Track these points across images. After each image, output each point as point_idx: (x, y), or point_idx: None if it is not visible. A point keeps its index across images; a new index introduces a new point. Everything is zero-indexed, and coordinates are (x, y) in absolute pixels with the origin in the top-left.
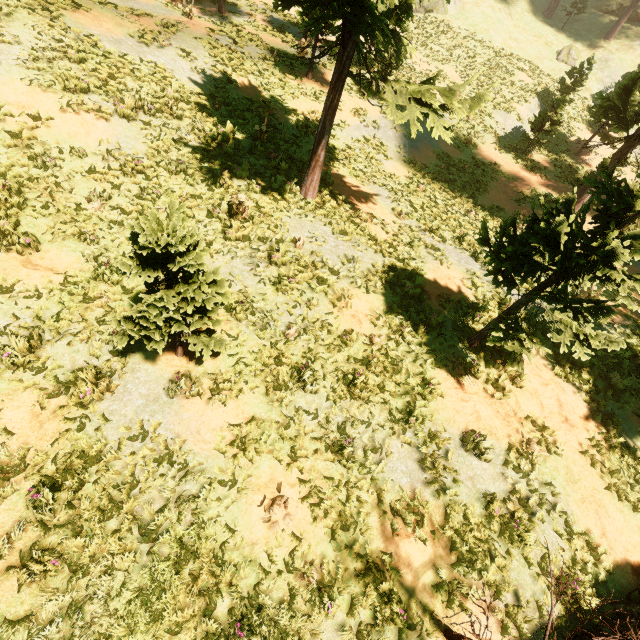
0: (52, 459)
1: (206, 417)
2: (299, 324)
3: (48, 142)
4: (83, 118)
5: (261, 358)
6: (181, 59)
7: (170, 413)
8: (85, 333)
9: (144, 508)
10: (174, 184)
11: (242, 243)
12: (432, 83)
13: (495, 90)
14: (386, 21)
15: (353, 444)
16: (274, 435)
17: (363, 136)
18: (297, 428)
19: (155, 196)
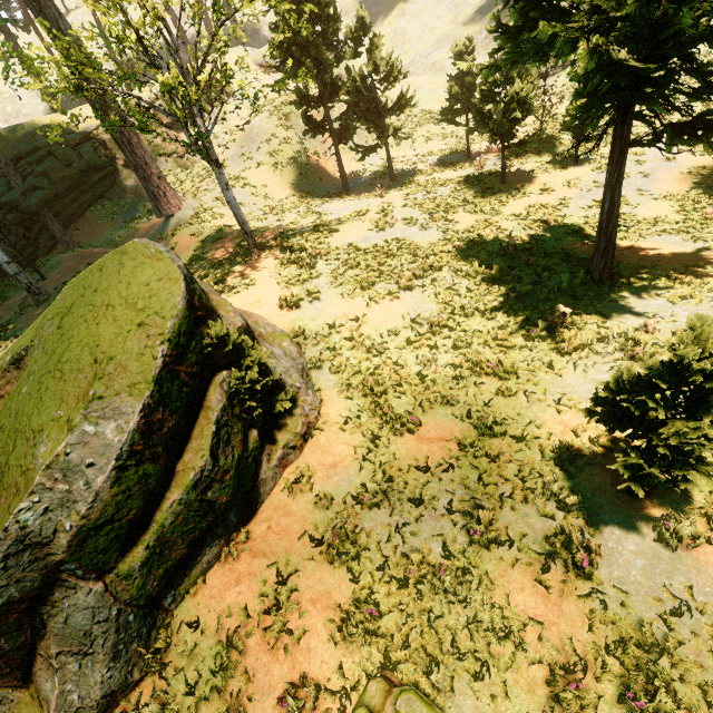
0: (605, 651)
1: None
2: None
3: (370, 334)
4: (383, 304)
5: None
6: (408, 226)
7: (689, 571)
8: (519, 493)
9: None
10: (476, 325)
11: (583, 352)
12: None
13: (708, 77)
14: None
15: None
16: None
17: (592, 200)
18: None
19: (470, 342)
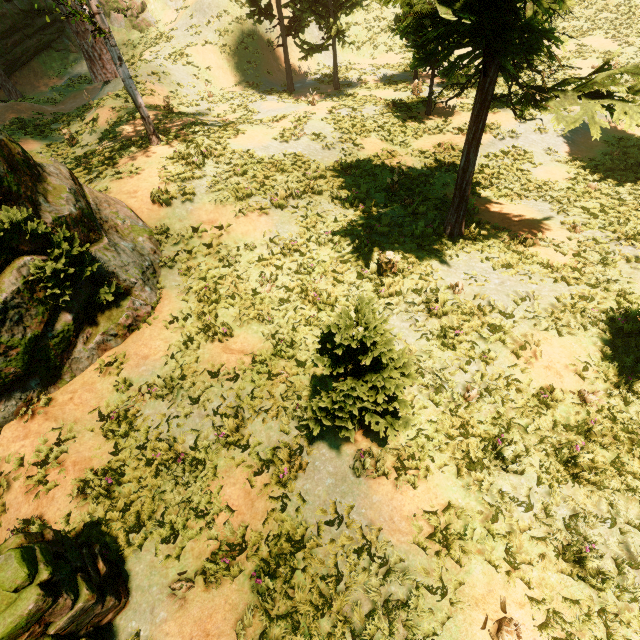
0: (265, 540)
1: (396, 501)
2: (478, 383)
3: (229, 244)
4: (250, 218)
5: (443, 429)
6: (313, 142)
7: (359, 495)
8: (274, 410)
9: (353, 609)
10: (324, 254)
11: (396, 299)
12: (607, 68)
13: None
14: (555, 29)
15: (598, 553)
16: (479, 529)
17: (500, 151)
18: (507, 521)
19: (310, 269)
